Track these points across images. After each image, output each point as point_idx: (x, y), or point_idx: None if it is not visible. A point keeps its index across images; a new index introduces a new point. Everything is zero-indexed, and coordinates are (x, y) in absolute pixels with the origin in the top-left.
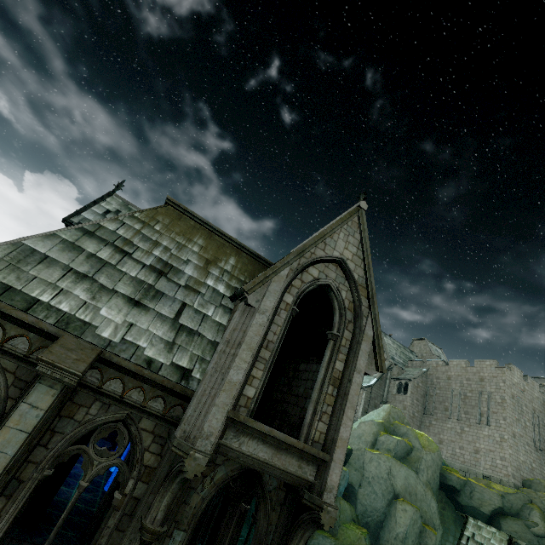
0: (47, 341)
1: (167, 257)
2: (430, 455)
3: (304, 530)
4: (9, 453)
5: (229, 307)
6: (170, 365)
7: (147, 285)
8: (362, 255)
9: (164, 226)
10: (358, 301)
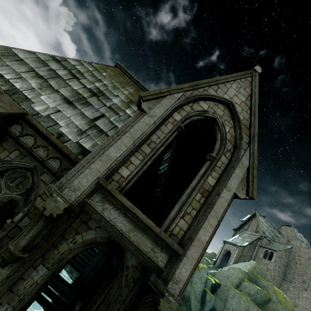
0: None
1: (103, 89)
2: (285, 310)
3: (145, 310)
4: None
5: None
6: (75, 143)
7: (82, 97)
8: (250, 104)
9: (109, 75)
10: (239, 136)
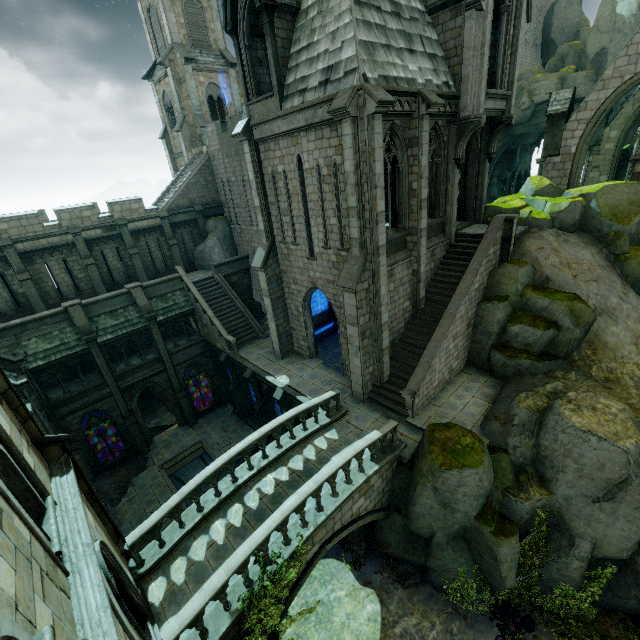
0: (412, 99)
1: None
2: None
3: (498, 135)
4: (427, 154)
5: (430, 22)
6: (442, 84)
7: (403, 33)
8: None
9: None
10: None
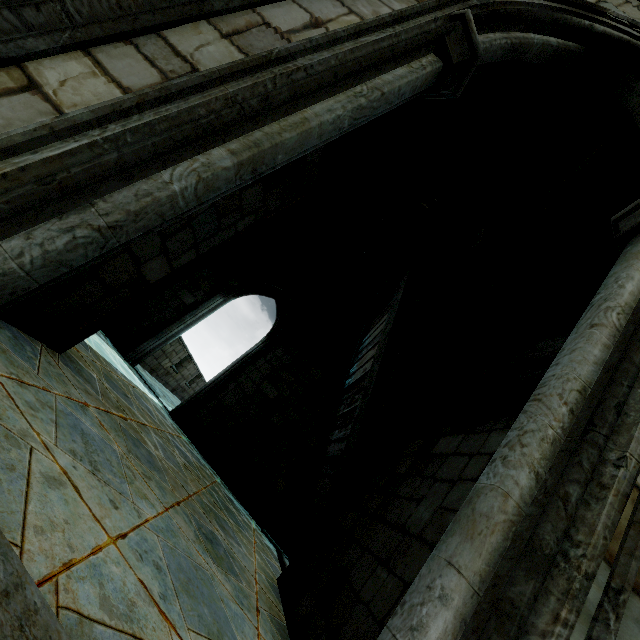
0: None
1: None
2: None
3: None
4: None
5: None
6: None
7: None
8: None
9: None
10: None
